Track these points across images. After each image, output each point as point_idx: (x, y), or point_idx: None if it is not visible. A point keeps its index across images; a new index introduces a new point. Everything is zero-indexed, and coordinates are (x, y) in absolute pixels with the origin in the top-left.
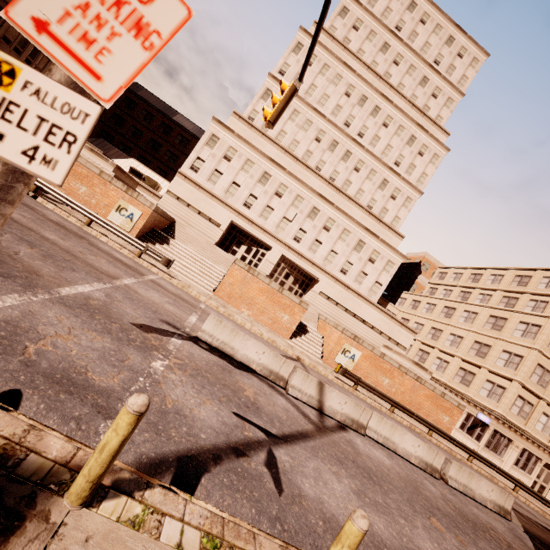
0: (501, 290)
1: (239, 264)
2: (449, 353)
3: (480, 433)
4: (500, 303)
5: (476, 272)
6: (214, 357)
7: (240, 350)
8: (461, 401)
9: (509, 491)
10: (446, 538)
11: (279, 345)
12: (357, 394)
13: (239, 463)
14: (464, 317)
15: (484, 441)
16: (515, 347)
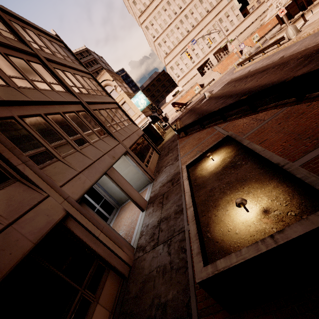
0: None
1: (217, 65)
2: None
3: None
4: None
5: None
6: None
7: None
8: None
9: None
10: None
11: None
12: None
13: None
14: None
15: None
16: None
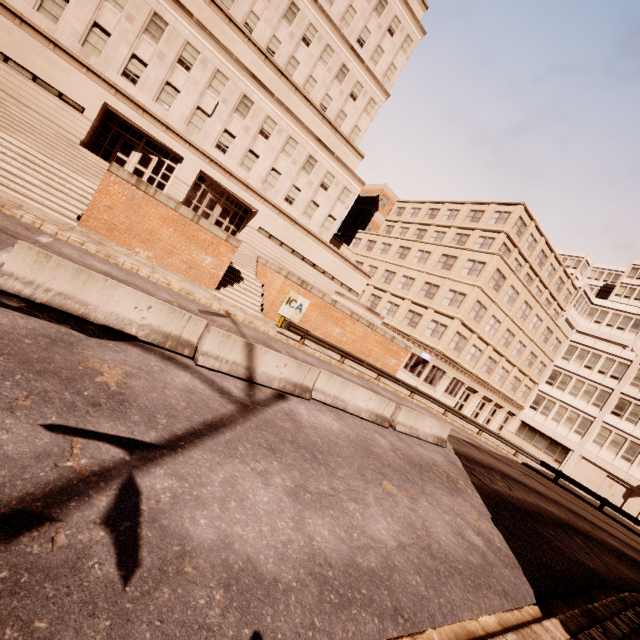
0: (455, 227)
1: (118, 173)
2: (401, 296)
3: (421, 370)
4: (453, 241)
5: (434, 207)
6: (35, 321)
7: (101, 306)
8: (409, 343)
9: (440, 417)
10: (398, 502)
11: (199, 298)
12: (304, 349)
13: (10, 554)
14: (418, 257)
15: (423, 376)
16: (460, 286)
